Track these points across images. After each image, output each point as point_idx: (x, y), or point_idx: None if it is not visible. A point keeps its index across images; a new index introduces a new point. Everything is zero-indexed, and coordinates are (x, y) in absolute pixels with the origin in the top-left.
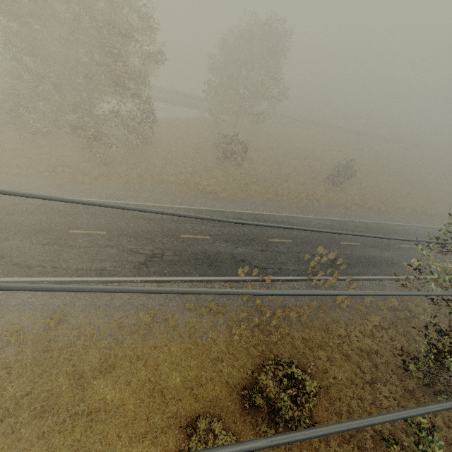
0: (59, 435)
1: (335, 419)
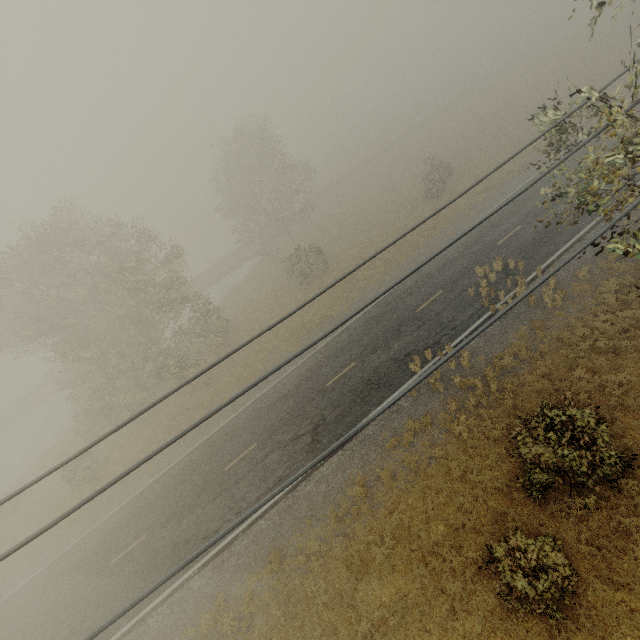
0: None
1: None
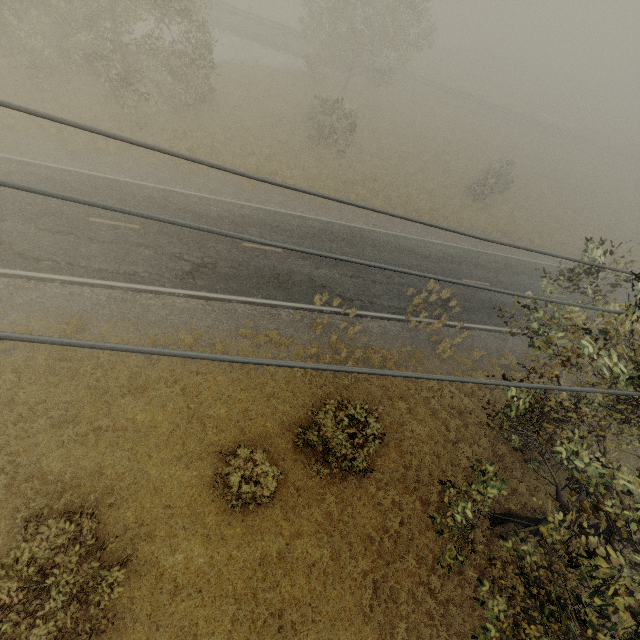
0: (82, 447)
1: (401, 471)
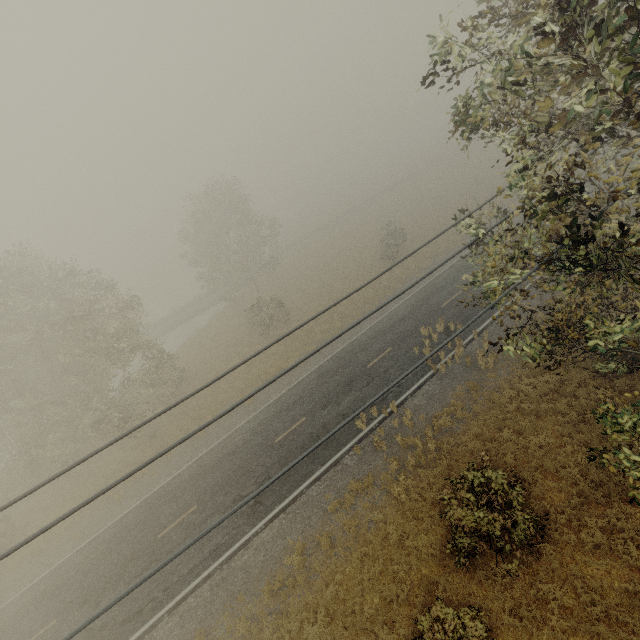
0: None
1: (574, 492)
